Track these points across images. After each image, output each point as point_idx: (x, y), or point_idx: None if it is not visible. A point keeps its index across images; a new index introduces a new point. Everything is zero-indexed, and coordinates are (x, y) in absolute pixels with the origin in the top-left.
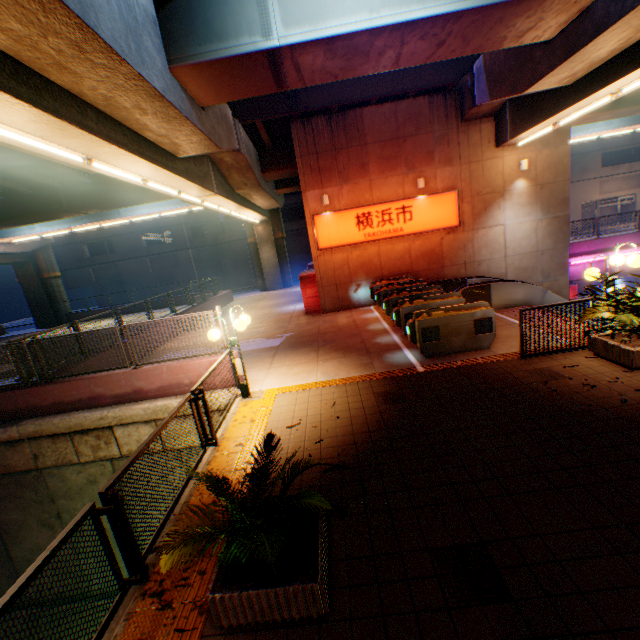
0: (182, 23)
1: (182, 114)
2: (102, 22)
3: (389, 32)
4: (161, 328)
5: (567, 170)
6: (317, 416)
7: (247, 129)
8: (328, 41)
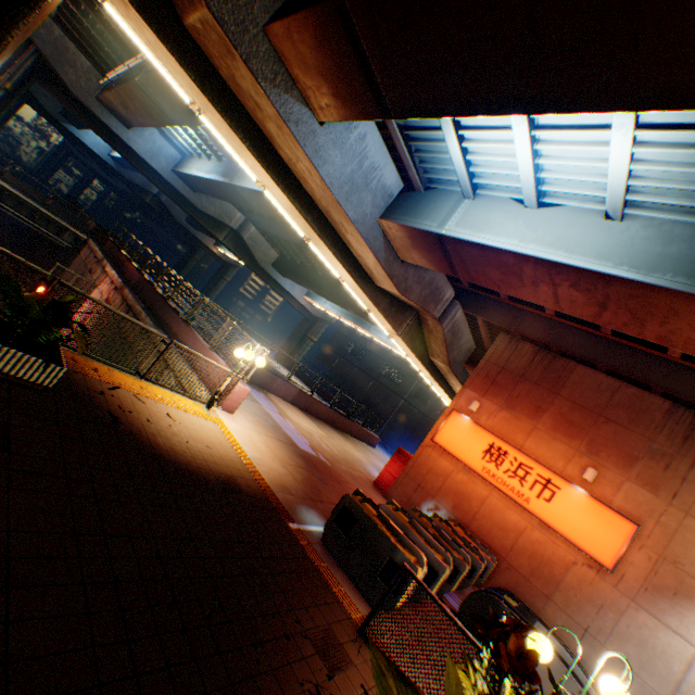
0: (405, 202)
1: (366, 243)
2: (327, 167)
3: (532, 262)
4: (286, 384)
5: None
6: (187, 431)
7: (472, 320)
8: (479, 246)
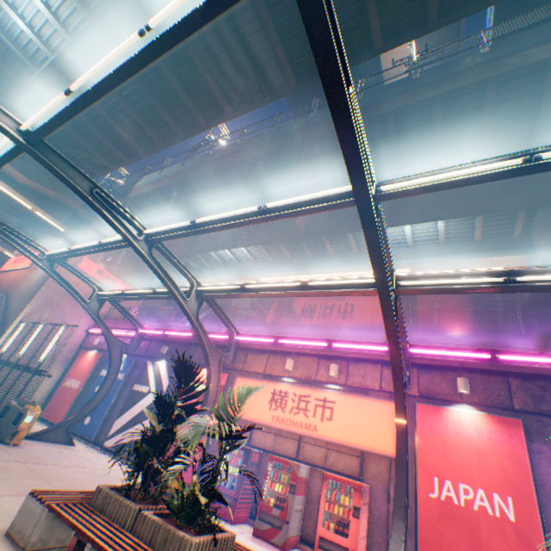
0: None
1: None
2: None
3: None
4: None
5: (77, 245)
6: None
7: None
8: None
